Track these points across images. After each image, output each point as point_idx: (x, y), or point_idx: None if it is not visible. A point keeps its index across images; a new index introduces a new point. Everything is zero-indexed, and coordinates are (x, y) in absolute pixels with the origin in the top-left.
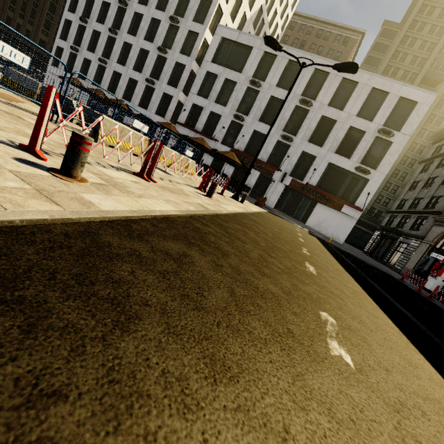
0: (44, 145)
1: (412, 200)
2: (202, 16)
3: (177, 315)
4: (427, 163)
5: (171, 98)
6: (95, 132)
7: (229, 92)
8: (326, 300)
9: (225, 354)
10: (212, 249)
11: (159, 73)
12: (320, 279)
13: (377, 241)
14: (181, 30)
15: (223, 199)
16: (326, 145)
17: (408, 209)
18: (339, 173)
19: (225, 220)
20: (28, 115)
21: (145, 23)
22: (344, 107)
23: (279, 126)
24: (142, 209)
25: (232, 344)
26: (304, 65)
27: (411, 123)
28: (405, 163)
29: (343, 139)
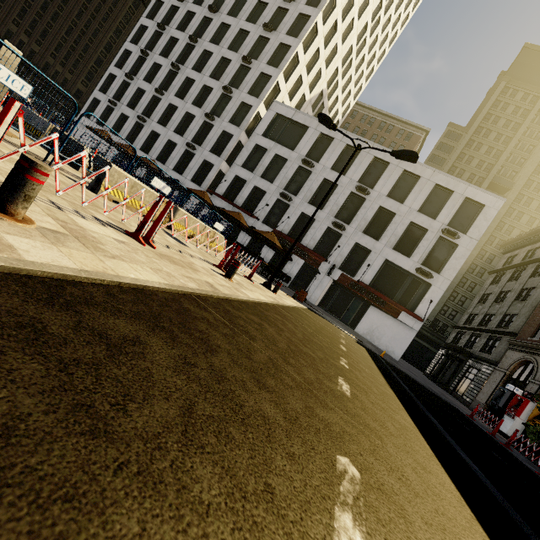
0: (2, 177)
1: (482, 316)
2: (258, 91)
3: (33, 442)
4: (498, 274)
5: (211, 167)
6: (97, 182)
7: (278, 169)
8: (354, 436)
9: (91, 538)
10: (193, 340)
11: (203, 139)
12: (354, 403)
13: (441, 361)
14: (233, 100)
15: (248, 284)
16: (383, 239)
17: (478, 325)
18: (397, 273)
19: (237, 308)
20: (13, 149)
21: (195, 89)
22: (404, 200)
23: (330, 212)
24: (103, 271)
25: (126, 514)
26: (359, 147)
27: (478, 226)
28: (473, 271)
29: (402, 235)
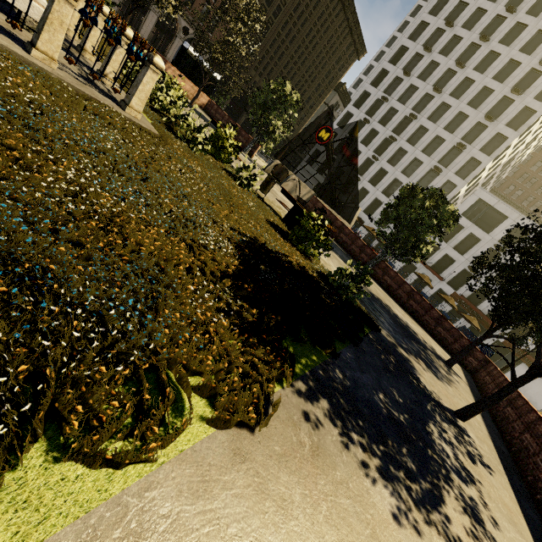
0: None
1: None
2: (464, 172)
3: None
4: None
5: None
6: None
7: (470, 244)
8: None
9: None
10: None
11: None
12: None
13: None
14: (440, 177)
15: None
16: None
17: None
18: None
19: None
20: None
21: (406, 160)
22: None
23: None
24: None
25: None
26: None
27: None
28: None
29: None
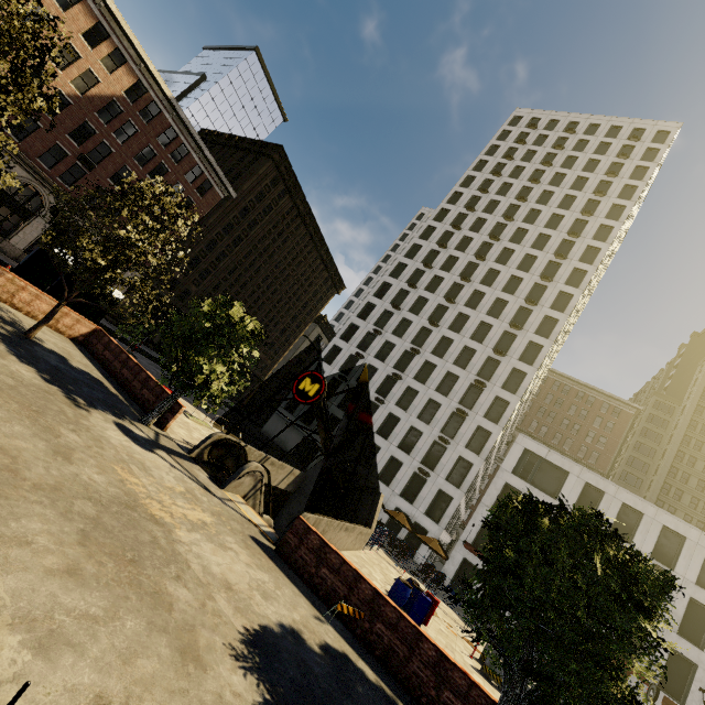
0: None
1: None
2: (494, 414)
3: None
4: None
5: (448, 498)
6: None
7: None
8: None
9: None
10: None
11: (433, 460)
12: None
13: None
14: (467, 422)
15: None
16: None
17: None
18: None
19: None
20: None
21: (420, 401)
22: None
23: None
24: None
25: None
26: None
27: None
28: None
29: None
